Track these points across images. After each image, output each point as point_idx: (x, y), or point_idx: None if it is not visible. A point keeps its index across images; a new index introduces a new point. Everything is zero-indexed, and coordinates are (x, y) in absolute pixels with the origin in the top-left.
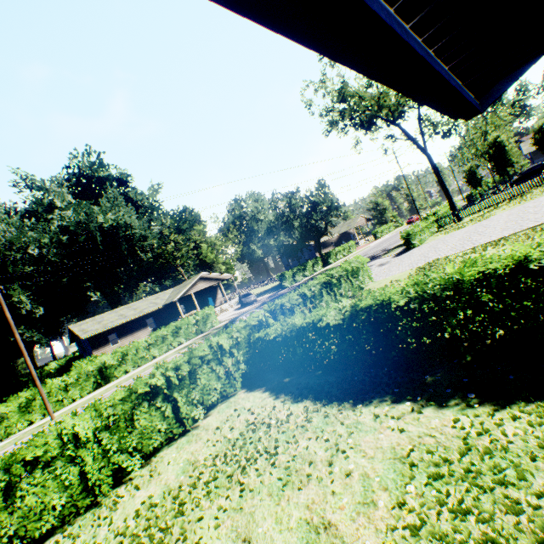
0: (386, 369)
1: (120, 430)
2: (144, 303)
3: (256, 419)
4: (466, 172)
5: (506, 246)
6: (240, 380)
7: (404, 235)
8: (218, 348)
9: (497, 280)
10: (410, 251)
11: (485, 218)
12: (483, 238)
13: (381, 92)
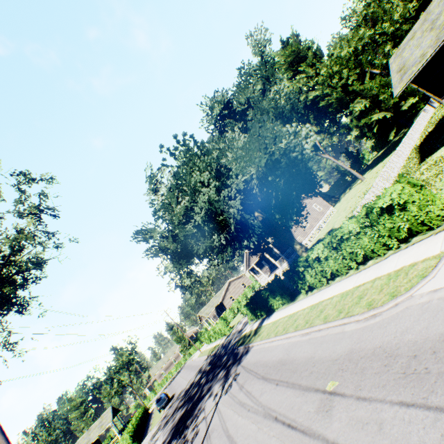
0: None
1: None
2: None
3: None
4: None
5: None
6: None
7: None
8: None
9: None
10: None
11: None
12: None
13: None
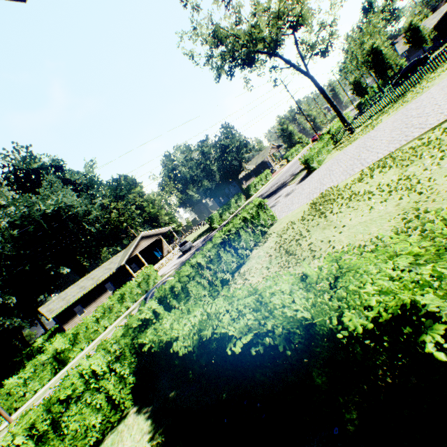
0: (259, 405)
1: None
2: (101, 270)
3: None
4: (352, 83)
5: (393, 169)
6: (129, 398)
7: (303, 161)
8: (91, 373)
9: (369, 332)
10: (311, 174)
11: (373, 128)
12: (370, 156)
13: (253, 26)
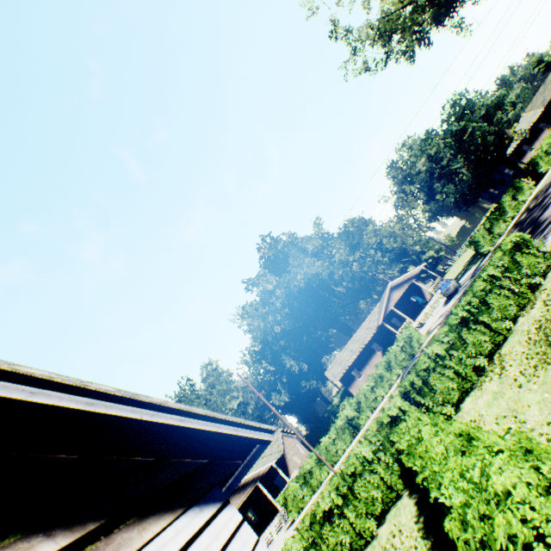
0: None
1: (318, 548)
2: (362, 331)
3: (399, 548)
4: None
5: None
6: (398, 482)
7: None
8: (362, 458)
9: None
10: None
11: None
12: None
13: None
